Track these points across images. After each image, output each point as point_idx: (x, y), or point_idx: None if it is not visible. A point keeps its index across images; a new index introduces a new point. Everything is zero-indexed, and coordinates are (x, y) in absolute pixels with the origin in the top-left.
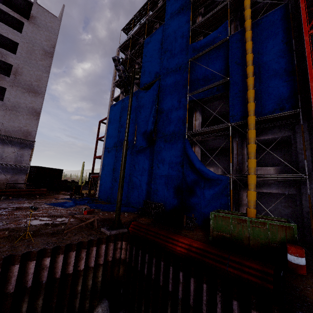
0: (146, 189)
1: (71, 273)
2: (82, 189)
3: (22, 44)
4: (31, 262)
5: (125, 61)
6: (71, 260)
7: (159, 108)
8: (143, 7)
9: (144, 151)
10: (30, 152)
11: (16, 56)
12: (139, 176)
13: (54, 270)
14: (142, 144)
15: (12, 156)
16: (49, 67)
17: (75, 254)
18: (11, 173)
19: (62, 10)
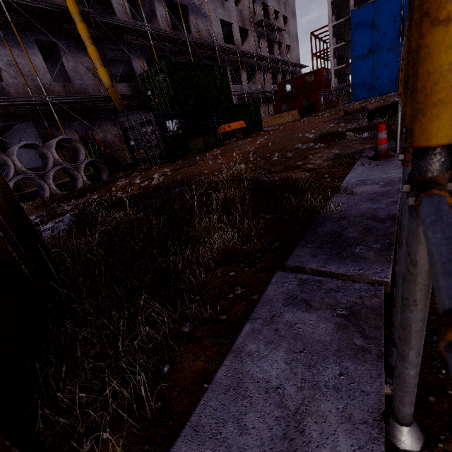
0: None
1: None
2: None
3: None
4: None
5: None
6: None
7: None
8: None
9: None
10: None
11: None
12: None
13: None
14: None
15: None
16: None
17: None
18: None
19: None
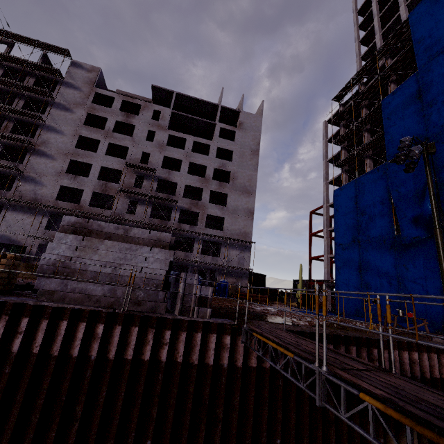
0: (443, 299)
1: (438, 378)
2: (288, 301)
3: (235, 150)
4: (404, 352)
5: (347, 133)
6: (434, 363)
7: (439, 181)
8: (366, 64)
9: (422, 244)
10: (248, 254)
11: (232, 163)
12: (419, 280)
13: (421, 369)
14: (417, 234)
15: (236, 259)
16: (256, 165)
17: (436, 357)
18: (236, 277)
19: (262, 106)
